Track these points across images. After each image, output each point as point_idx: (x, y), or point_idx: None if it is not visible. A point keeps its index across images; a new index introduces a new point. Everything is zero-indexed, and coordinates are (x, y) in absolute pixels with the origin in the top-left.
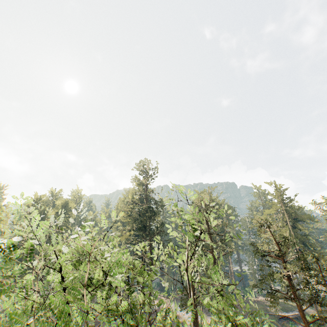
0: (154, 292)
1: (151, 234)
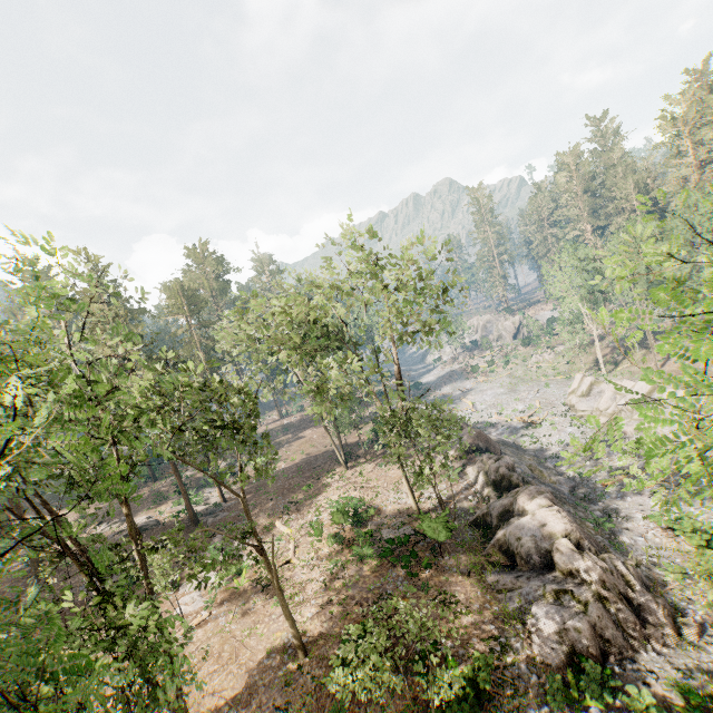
0: None
1: None
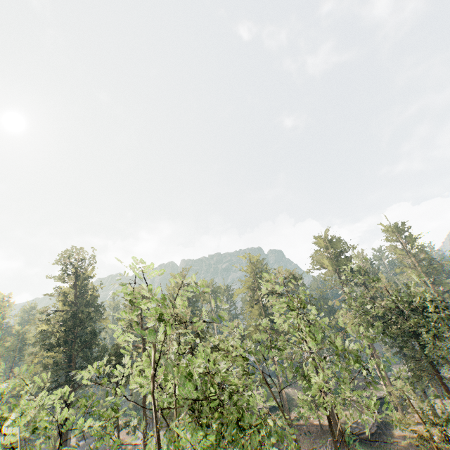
0: (121, 421)
1: (70, 350)
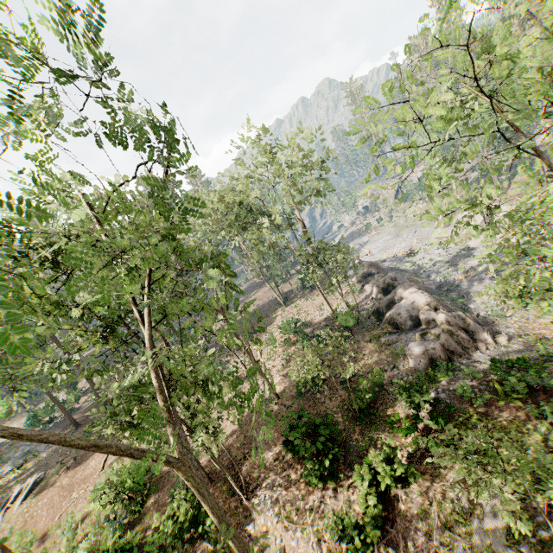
0: None
1: None
